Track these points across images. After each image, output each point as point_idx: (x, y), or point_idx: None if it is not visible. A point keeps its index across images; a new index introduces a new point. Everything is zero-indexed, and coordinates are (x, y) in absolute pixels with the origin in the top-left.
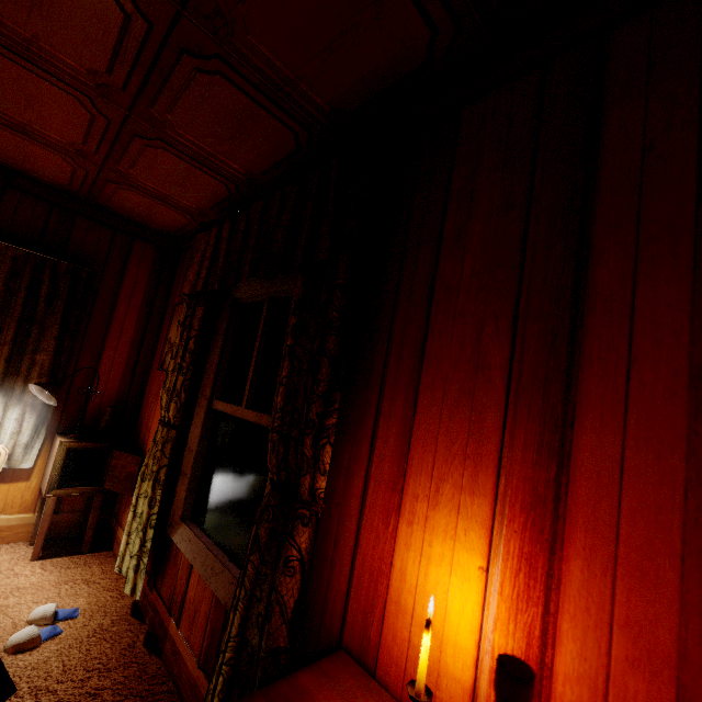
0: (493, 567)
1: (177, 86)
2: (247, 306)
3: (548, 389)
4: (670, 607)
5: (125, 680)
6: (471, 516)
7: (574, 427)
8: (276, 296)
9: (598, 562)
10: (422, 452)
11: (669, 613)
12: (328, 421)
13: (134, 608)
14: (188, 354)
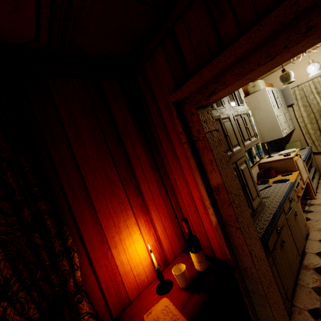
0: (141, 230)
1: None
2: None
3: (131, 180)
4: (164, 206)
5: None
6: (131, 224)
7: (140, 186)
8: None
9: (155, 209)
10: (107, 221)
11: (164, 207)
12: (68, 243)
13: None
14: None
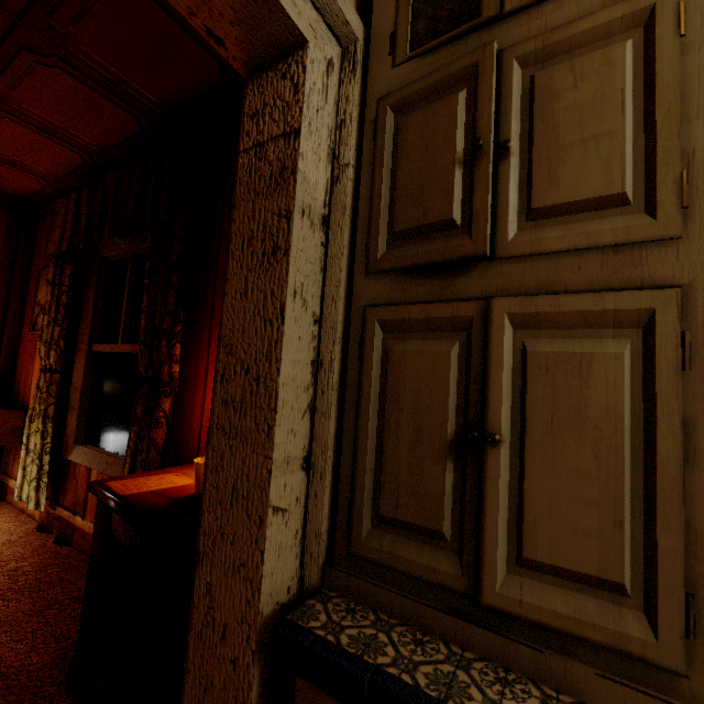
0: None
1: (19, 71)
2: (114, 263)
3: None
4: None
5: (41, 560)
6: None
7: None
8: (139, 253)
9: None
10: None
11: None
12: (176, 329)
13: (39, 528)
14: (61, 308)
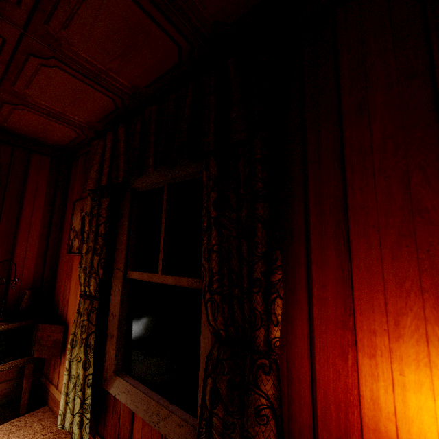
0: None
1: None
2: (145, 193)
3: None
4: None
5: None
6: None
7: None
8: (174, 182)
9: None
10: (369, 291)
11: None
12: (274, 278)
13: None
14: (99, 238)
